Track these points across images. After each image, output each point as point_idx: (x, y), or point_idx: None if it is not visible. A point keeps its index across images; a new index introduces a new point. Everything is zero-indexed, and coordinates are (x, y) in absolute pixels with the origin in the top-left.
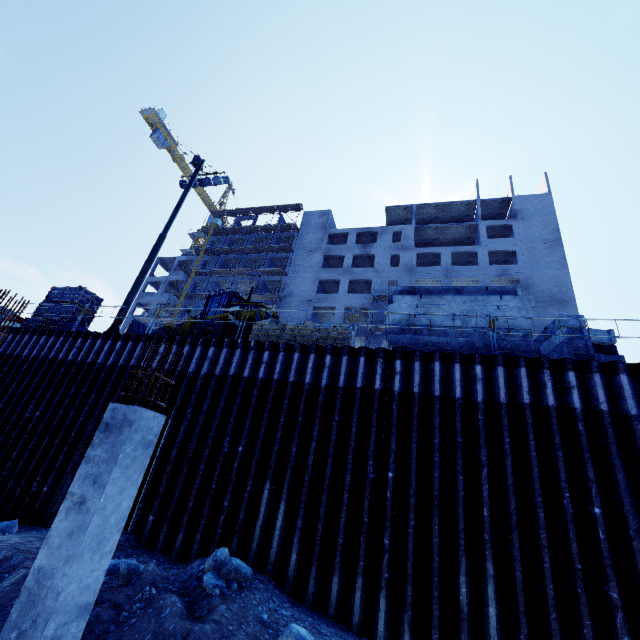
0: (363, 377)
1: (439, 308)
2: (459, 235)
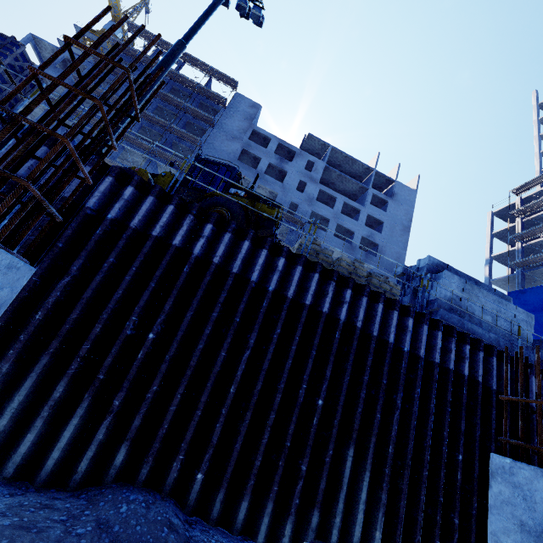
0: (439, 352)
1: (478, 299)
2: (350, 189)
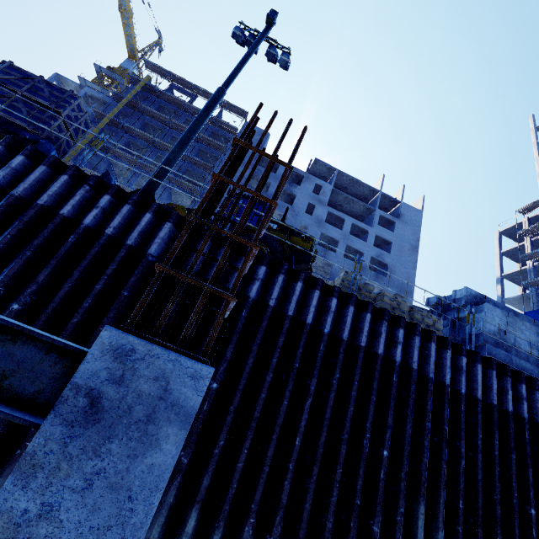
0: (496, 393)
1: (523, 332)
2: (357, 211)
